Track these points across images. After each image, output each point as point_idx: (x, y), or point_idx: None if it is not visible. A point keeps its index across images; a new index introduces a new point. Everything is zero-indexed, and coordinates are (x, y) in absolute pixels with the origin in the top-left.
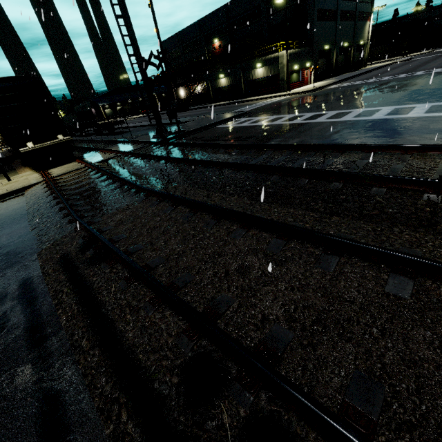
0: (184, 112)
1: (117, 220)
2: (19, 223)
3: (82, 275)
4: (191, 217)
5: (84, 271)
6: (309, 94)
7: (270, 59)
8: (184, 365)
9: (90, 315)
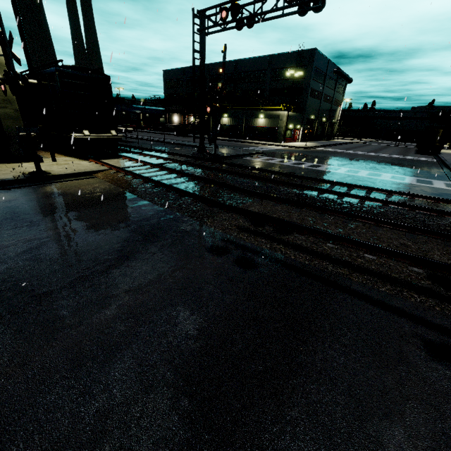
0: (184, 137)
1: (257, 211)
2: (137, 201)
3: (282, 239)
4: (324, 216)
5: (280, 237)
6: (305, 150)
7: (272, 114)
8: (427, 277)
9: (326, 259)
